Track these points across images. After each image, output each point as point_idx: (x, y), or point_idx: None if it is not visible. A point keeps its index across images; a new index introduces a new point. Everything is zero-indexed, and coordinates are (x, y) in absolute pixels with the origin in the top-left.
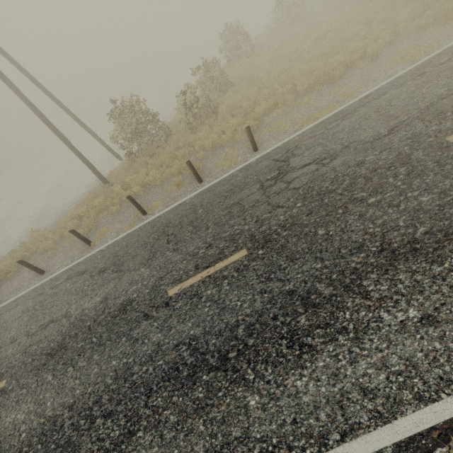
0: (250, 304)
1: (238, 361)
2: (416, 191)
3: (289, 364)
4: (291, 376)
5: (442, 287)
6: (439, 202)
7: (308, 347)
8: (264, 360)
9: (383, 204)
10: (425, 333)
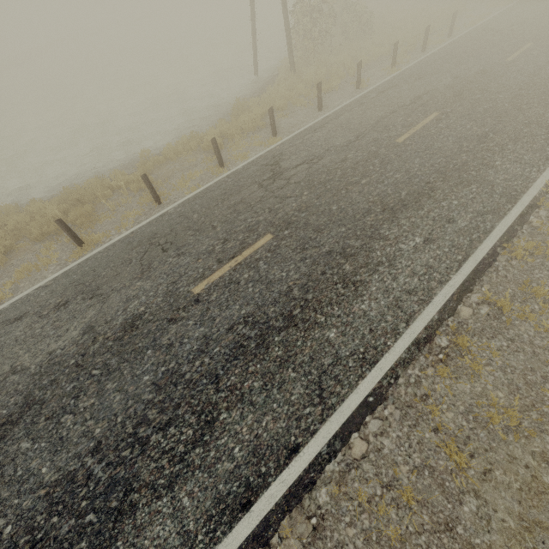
0: None
1: None
2: None
3: None
4: None
5: None
6: None
7: None
8: None
9: None
10: None
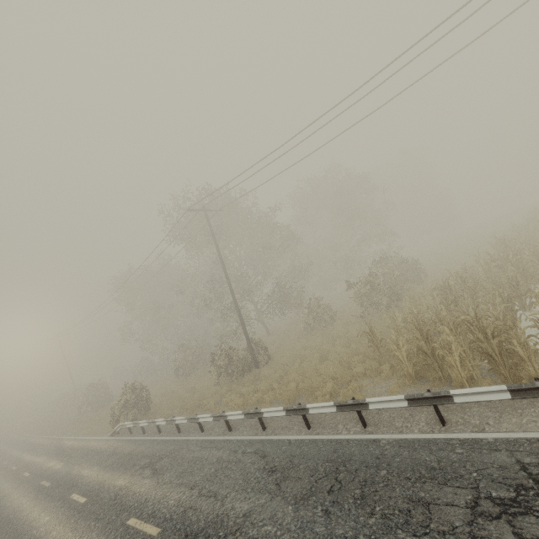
0: None
1: None
2: None
3: None
4: None
5: None
6: None
7: None
8: None
9: None
10: None
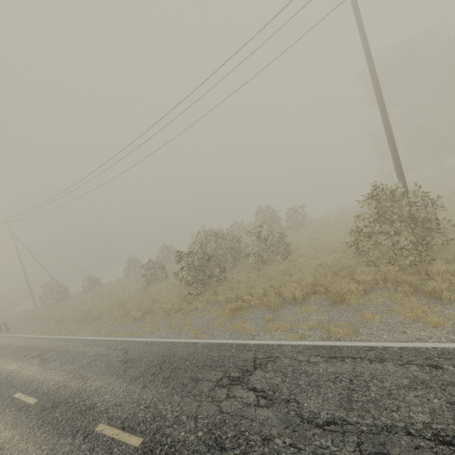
0: None
1: None
2: None
3: None
4: None
5: None
6: None
7: None
8: None
9: None
10: None
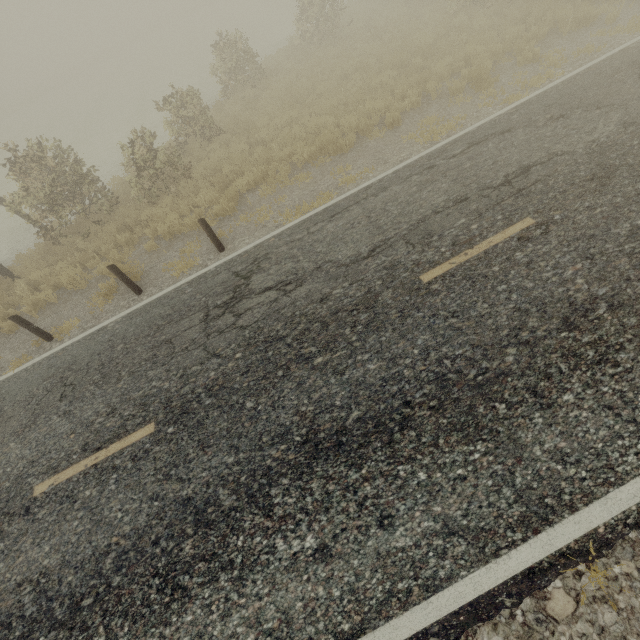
0: (132, 518)
1: (92, 612)
2: (367, 353)
3: (152, 619)
4: (149, 638)
5: (351, 503)
6: (384, 374)
7: (183, 590)
8: (124, 612)
9: (328, 369)
10: (313, 572)
